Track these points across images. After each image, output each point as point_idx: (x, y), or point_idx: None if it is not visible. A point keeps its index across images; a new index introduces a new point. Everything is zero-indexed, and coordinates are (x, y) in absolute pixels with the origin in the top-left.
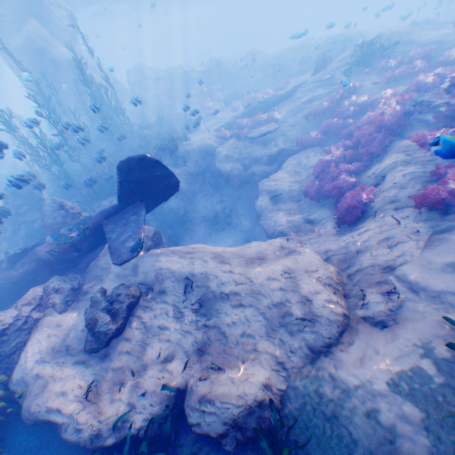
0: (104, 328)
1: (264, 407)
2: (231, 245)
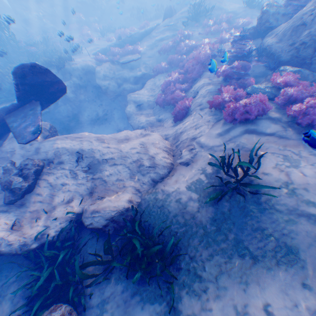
0: (19, 185)
1: (128, 210)
2: None
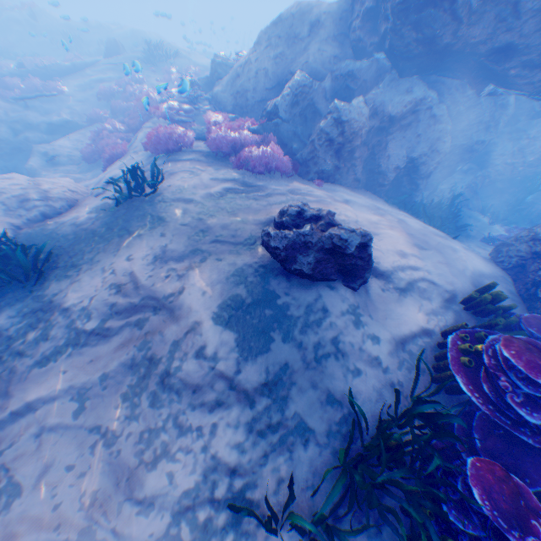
0: None
1: None
2: None
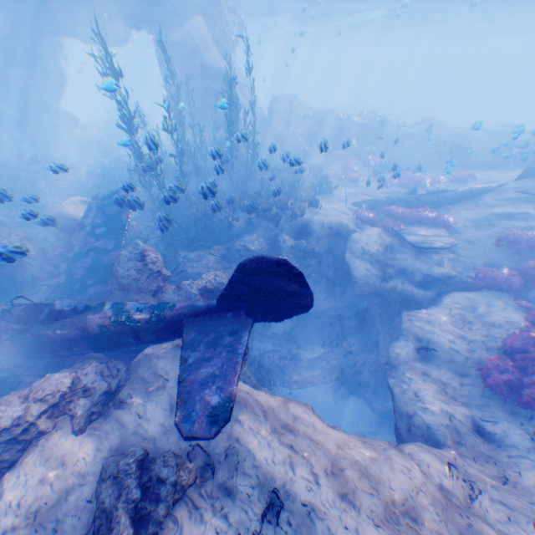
0: None
1: None
2: (319, 359)
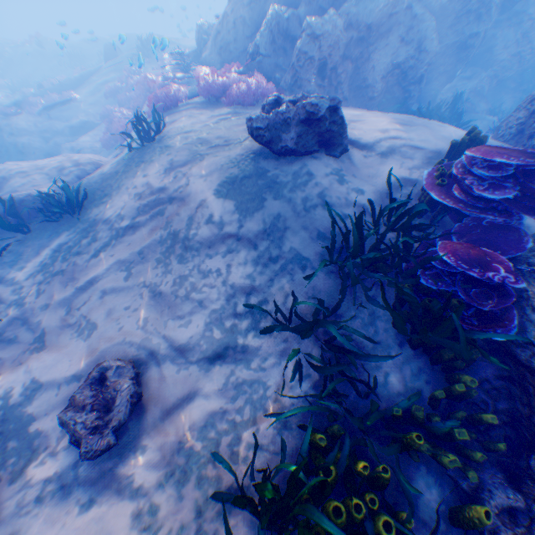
0: None
1: None
2: None
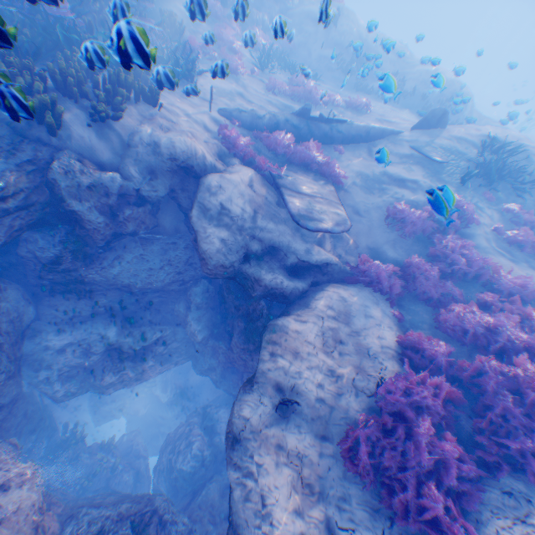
0: None
1: None
2: (154, 345)
